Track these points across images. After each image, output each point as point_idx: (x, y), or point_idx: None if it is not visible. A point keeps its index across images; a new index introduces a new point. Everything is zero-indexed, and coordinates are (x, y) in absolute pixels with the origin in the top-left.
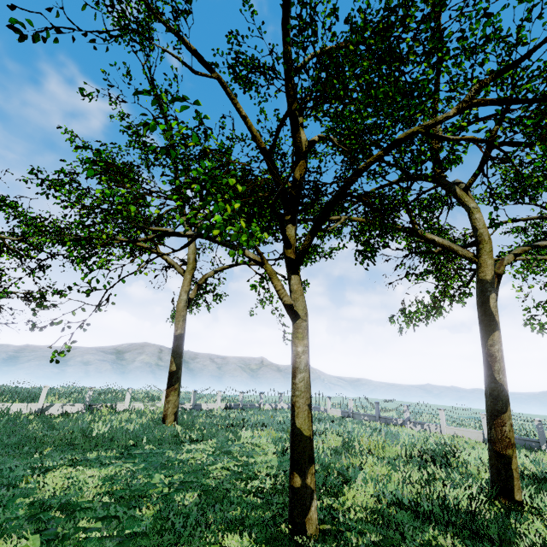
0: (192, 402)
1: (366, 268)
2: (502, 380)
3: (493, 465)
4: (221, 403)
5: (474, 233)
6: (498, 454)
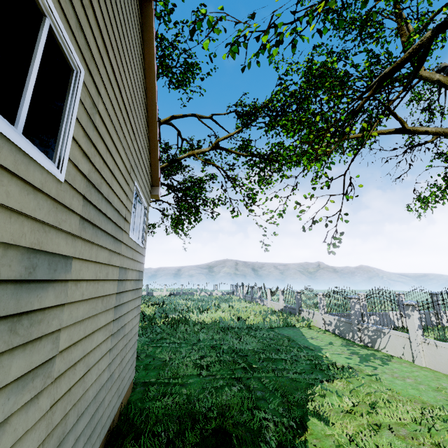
0: (146, 291)
1: None
2: None
3: None
4: (167, 292)
5: None
6: None
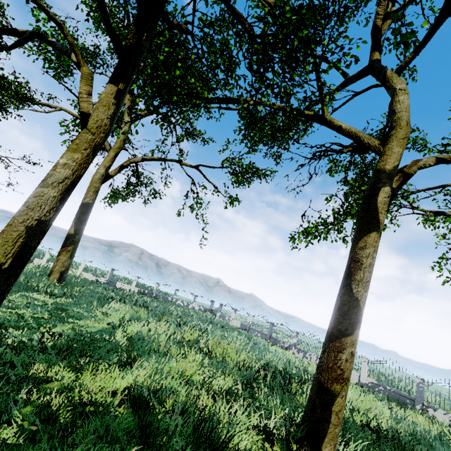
0: (108, 278)
1: (254, 149)
2: (360, 294)
3: (311, 398)
4: (136, 287)
5: (391, 119)
6: (321, 386)
